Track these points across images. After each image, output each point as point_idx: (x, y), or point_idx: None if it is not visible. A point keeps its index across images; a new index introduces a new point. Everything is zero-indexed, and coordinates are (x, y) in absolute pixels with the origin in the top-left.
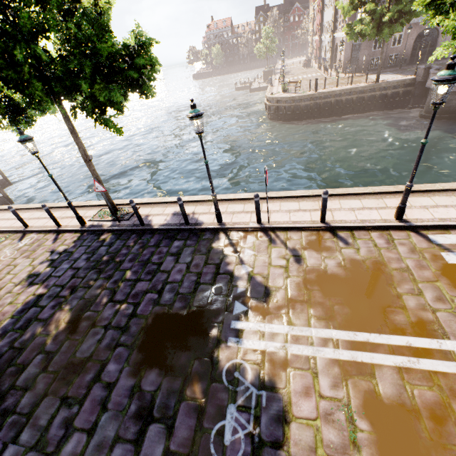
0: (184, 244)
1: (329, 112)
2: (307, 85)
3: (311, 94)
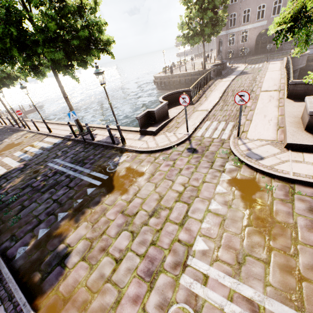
0: (11, 133)
1: (179, 86)
2: (184, 68)
3: (167, 75)
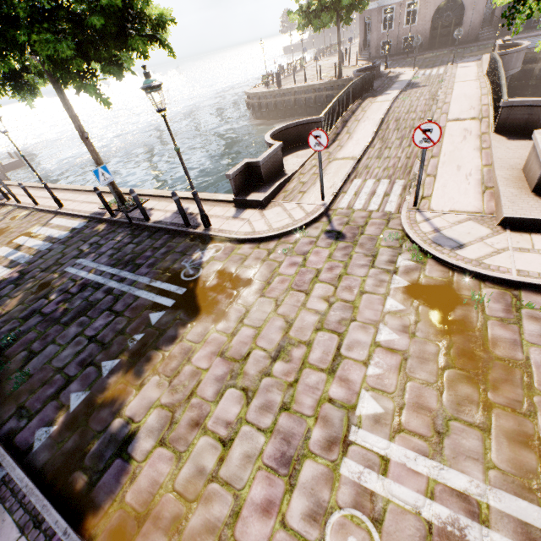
0: None
1: (294, 112)
2: (302, 77)
3: (272, 91)
